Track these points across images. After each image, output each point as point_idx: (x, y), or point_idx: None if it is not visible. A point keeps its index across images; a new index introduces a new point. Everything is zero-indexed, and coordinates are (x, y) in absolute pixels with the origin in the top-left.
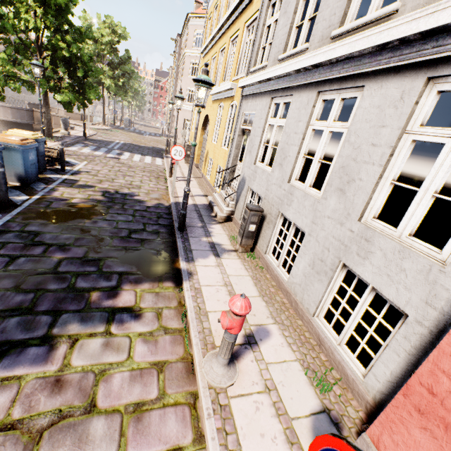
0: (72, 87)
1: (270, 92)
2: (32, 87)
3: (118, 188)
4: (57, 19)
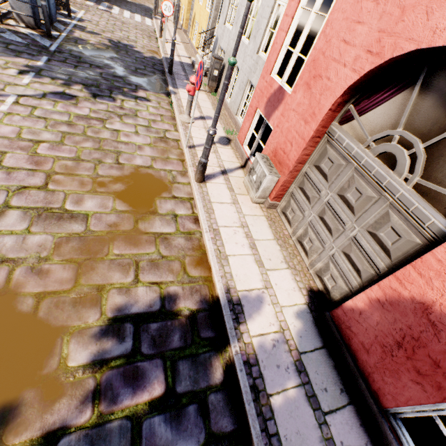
0: None
1: None
2: None
3: (119, 39)
4: None
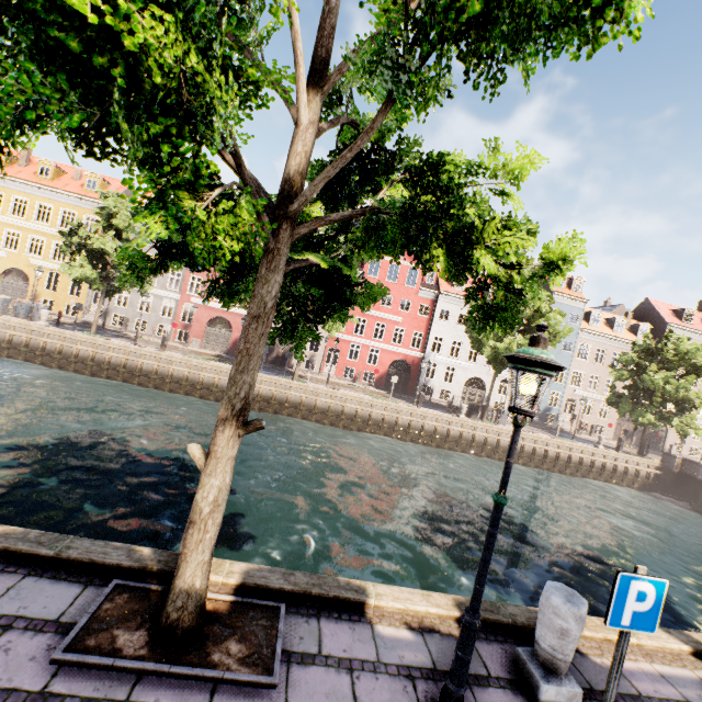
0: None
1: None
2: None
3: None
4: None
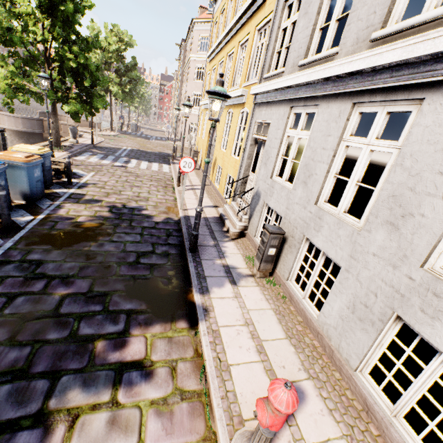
0: (80, 97)
1: (288, 101)
2: (41, 98)
3: (126, 201)
4: (64, 30)
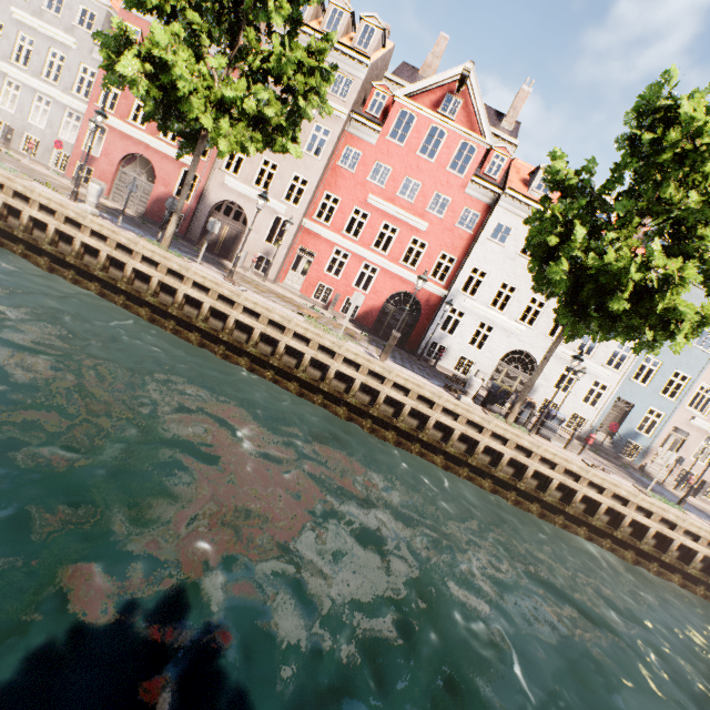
0: None
1: (4, 73)
2: None
3: None
4: None
